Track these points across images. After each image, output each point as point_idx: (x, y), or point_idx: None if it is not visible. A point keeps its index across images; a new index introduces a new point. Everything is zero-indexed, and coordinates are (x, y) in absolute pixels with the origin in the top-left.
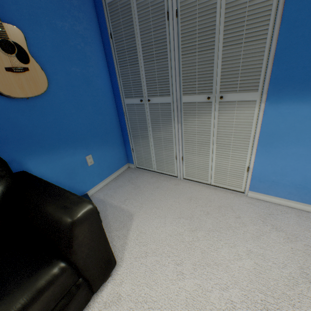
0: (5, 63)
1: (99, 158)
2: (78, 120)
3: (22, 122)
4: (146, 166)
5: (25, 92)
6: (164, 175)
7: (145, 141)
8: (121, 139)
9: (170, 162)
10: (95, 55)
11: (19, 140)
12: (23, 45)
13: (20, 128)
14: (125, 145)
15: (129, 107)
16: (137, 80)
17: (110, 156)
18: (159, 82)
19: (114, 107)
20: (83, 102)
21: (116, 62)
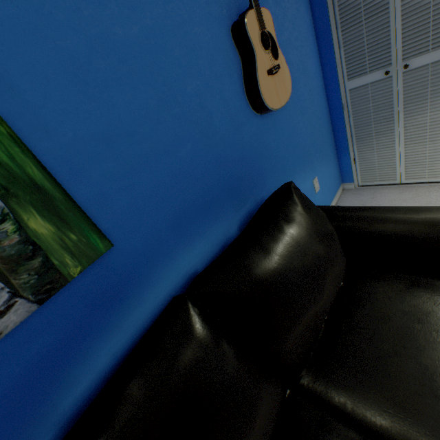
0: (265, 66)
1: (321, 181)
2: (303, 130)
3: (270, 145)
4: (380, 180)
5: (279, 100)
6: (423, 184)
7: (383, 140)
8: (333, 149)
9: (439, 160)
10: (305, 26)
11: (271, 169)
12: (272, 34)
13: (270, 153)
14: (338, 157)
15: (356, 93)
16: (380, 40)
17: (328, 176)
18: (436, 24)
19: (325, 102)
20: (304, 103)
21: (334, 26)
